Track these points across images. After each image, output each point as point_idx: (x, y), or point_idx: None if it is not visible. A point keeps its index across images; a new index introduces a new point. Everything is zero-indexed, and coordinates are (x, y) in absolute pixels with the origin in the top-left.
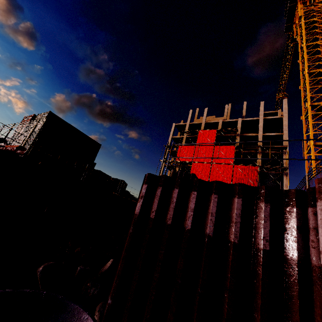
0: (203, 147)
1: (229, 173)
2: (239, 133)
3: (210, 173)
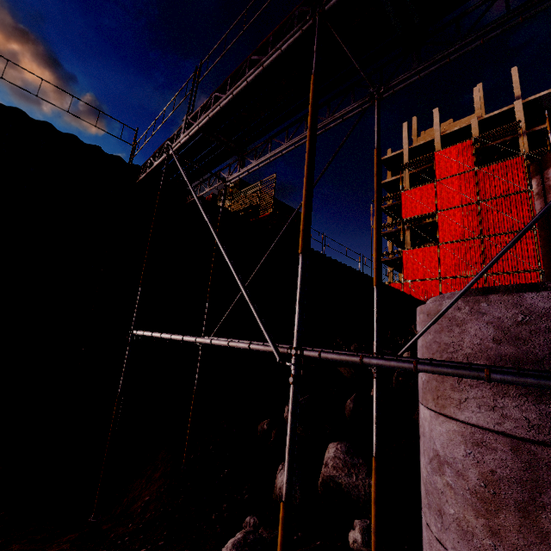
0: (452, 179)
1: (524, 209)
2: (523, 130)
3: (480, 220)
